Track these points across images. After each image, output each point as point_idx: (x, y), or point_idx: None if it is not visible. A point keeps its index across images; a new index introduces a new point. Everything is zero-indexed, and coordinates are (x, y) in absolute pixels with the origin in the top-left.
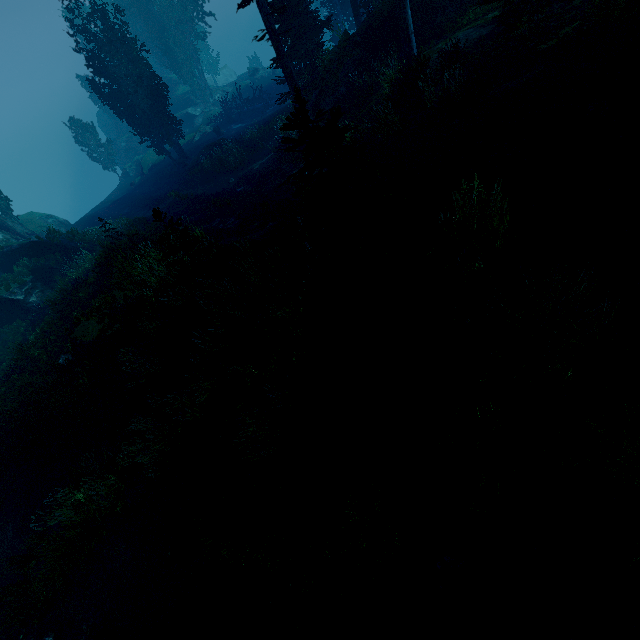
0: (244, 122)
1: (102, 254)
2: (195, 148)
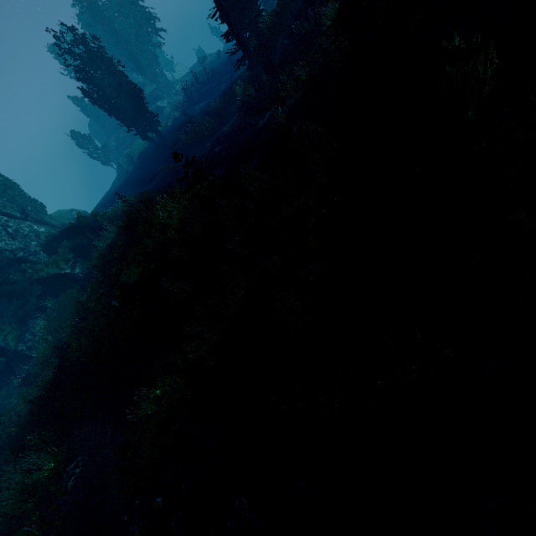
0: (204, 101)
1: (124, 220)
2: (170, 131)
